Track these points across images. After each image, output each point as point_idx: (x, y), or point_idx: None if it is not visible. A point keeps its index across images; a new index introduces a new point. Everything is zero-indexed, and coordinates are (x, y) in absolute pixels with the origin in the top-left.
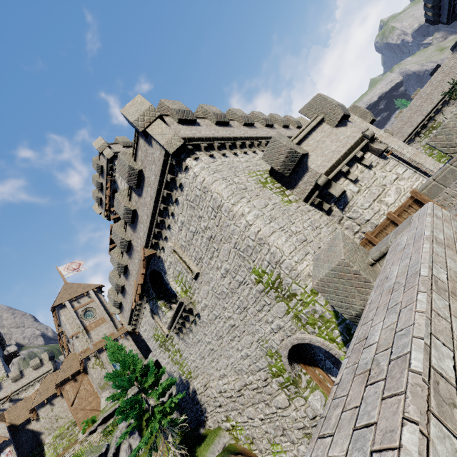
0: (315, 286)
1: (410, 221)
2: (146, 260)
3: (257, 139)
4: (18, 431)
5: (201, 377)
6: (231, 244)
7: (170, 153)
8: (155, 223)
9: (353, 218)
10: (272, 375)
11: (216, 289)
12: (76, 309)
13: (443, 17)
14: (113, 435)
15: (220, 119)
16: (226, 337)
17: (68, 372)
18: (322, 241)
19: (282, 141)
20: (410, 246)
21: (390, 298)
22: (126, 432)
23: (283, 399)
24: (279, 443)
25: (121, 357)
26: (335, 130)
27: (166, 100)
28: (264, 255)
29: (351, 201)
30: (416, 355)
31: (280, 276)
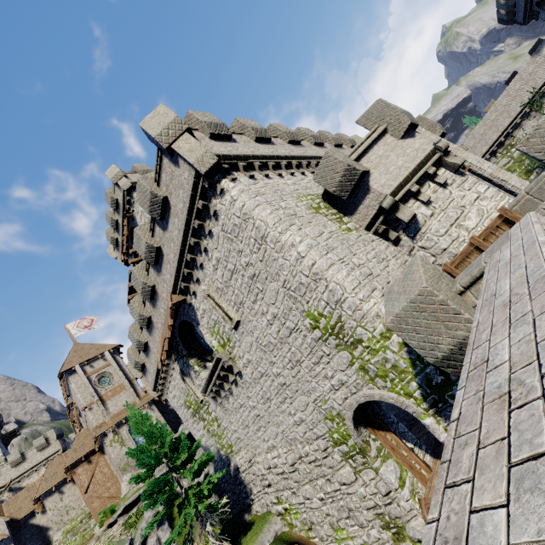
0: (389, 324)
1: (508, 236)
2: (173, 309)
3: (305, 159)
4: (20, 527)
5: (245, 451)
6: (279, 283)
7: (201, 173)
8: (184, 262)
9: (427, 247)
10: (333, 443)
11: (261, 340)
12: (89, 375)
13: (518, 16)
14: (138, 528)
15: (260, 135)
16: (274, 399)
17: (80, 452)
18: (391, 275)
19: (337, 157)
20: (519, 257)
21: (511, 312)
22: (154, 521)
23: (348, 472)
24: (344, 528)
25: (145, 429)
26: (401, 142)
27: (194, 111)
28: (321, 294)
29: (424, 226)
30: None
31: (341, 319)
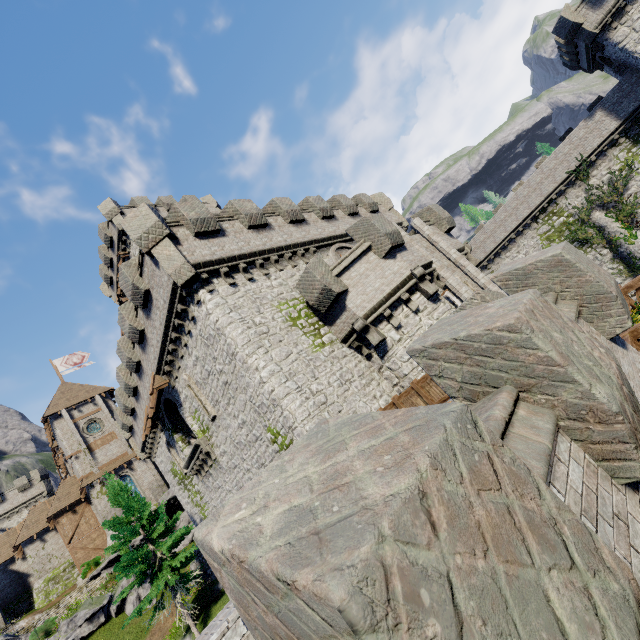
0: None
1: None
2: (156, 391)
3: (304, 245)
4: None
5: None
6: (247, 396)
7: (178, 285)
8: (166, 350)
9: (392, 369)
10: None
11: (234, 437)
12: (77, 420)
13: (583, 63)
14: (119, 585)
15: (254, 222)
16: None
17: (64, 501)
18: (346, 402)
19: (316, 275)
20: None
21: None
22: (126, 590)
23: None
24: None
25: (124, 501)
26: (383, 262)
27: (181, 204)
28: (278, 417)
29: (391, 350)
30: (214, 636)
31: (293, 442)
